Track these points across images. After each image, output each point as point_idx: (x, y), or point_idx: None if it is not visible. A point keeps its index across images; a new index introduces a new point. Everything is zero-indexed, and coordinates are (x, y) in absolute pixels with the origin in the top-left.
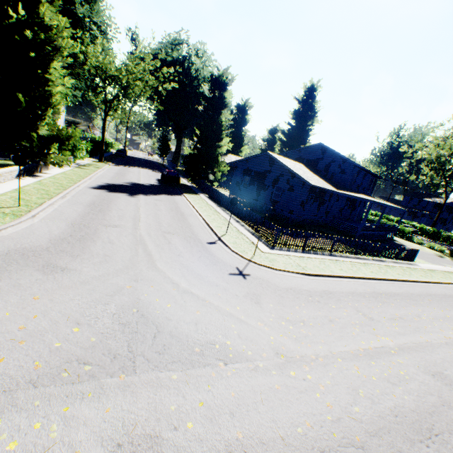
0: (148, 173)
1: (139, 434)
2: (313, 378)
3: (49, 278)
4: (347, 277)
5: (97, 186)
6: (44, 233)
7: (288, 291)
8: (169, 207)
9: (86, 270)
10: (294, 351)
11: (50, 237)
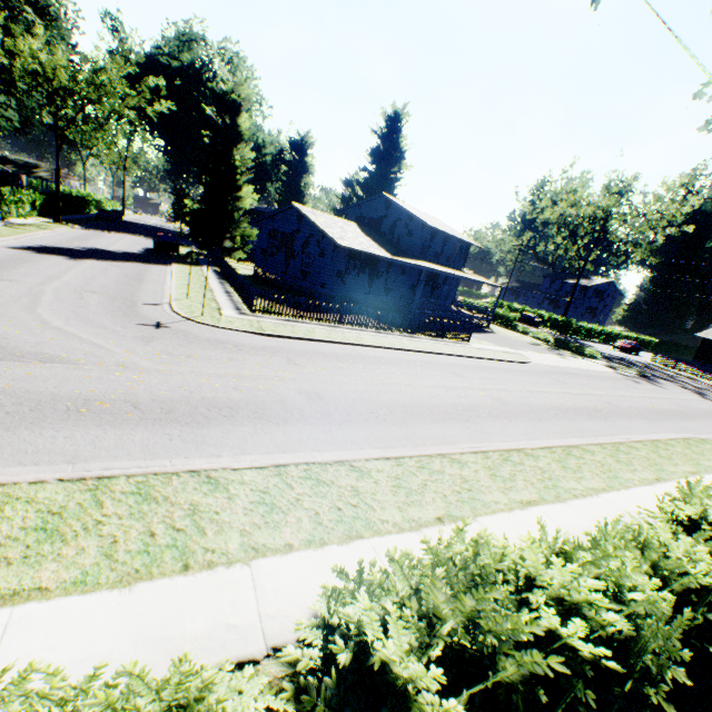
0: (140, 241)
1: None
2: (141, 378)
3: None
4: (325, 342)
5: (21, 247)
6: None
7: (208, 340)
8: (128, 273)
9: None
10: (143, 366)
11: None
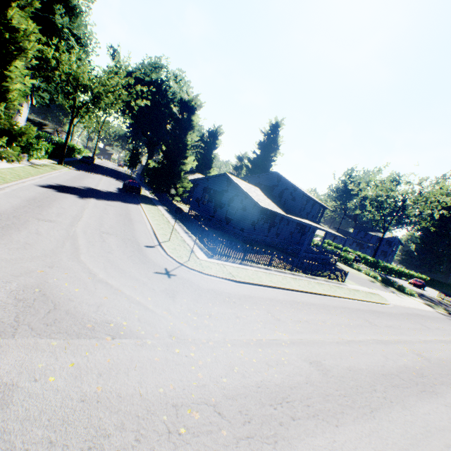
0: (111, 181)
1: None
2: (196, 355)
3: None
4: (274, 287)
5: (46, 185)
6: None
7: (208, 291)
8: (119, 212)
9: None
10: (188, 335)
11: None
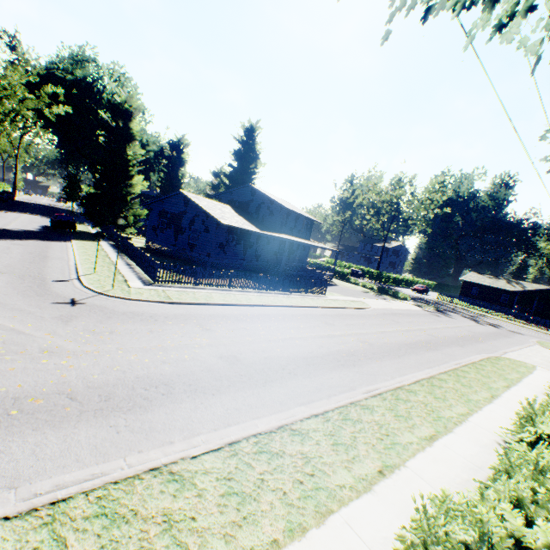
0: (35, 219)
1: None
2: (70, 363)
3: None
4: (223, 305)
5: None
6: None
7: (124, 313)
8: (31, 251)
9: None
10: (69, 349)
11: None
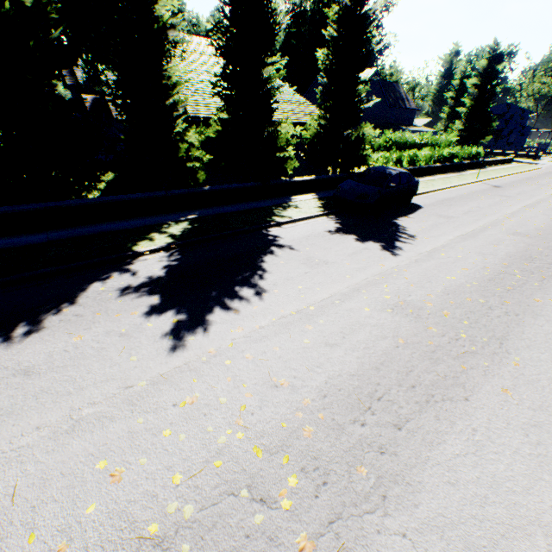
0: None
1: None
2: None
3: None
4: None
5: None
6: None
7: None
8: None
9: None
10: None
11: None
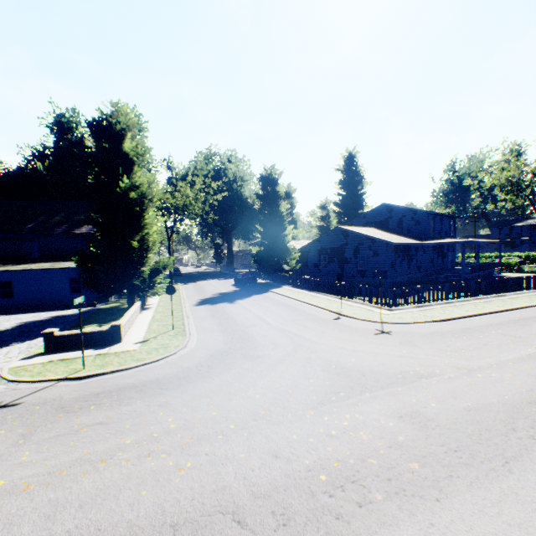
0: (218, 282)
1: (407, 411)
2: (496, 375)
3: (257, 362)
4: (477, 315)
5: (197, 303)
6: (213, 340)
7: (432, 334)
8: (271, 303)
9: (273, 353)
10: (469, 365)
11: (221, 342)
